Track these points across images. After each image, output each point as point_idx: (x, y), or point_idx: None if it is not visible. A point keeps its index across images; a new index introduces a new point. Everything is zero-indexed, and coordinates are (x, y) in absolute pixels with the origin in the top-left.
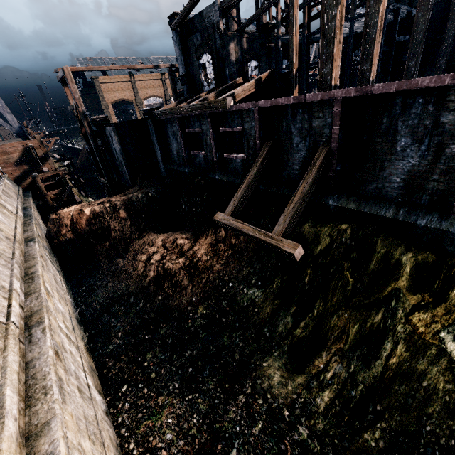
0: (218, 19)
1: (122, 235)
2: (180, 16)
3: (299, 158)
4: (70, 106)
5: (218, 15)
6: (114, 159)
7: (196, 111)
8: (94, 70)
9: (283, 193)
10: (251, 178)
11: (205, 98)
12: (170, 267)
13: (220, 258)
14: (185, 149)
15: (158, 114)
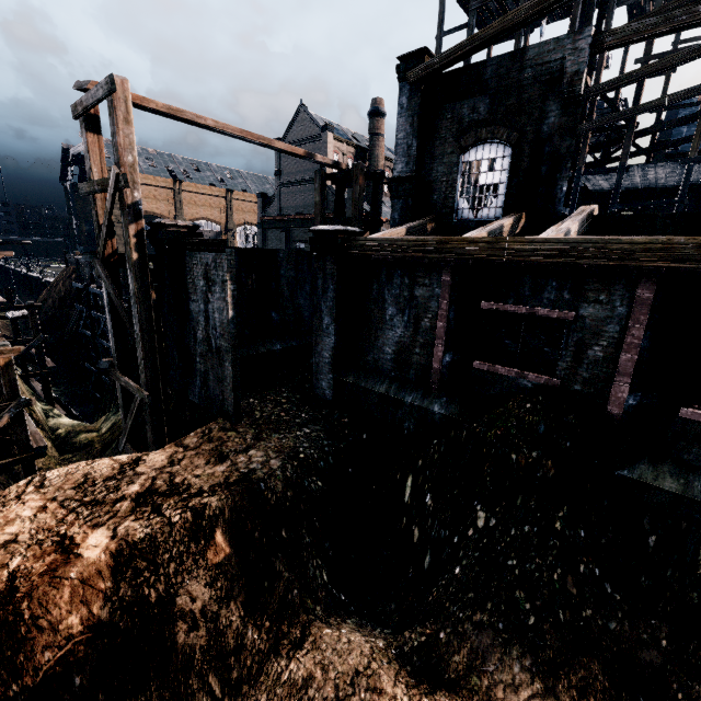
0: (581, 68)
1: (214, 642)
2: (450, 54)
3: None
4: (92, 183)
5: (584, 60)
6: (188, 336)
7: (595, 262)
8: (183, 119)
9: None
10: None
11: (568, 230)
12: None
13: None
14: (444, 350)
15: (374, 246)
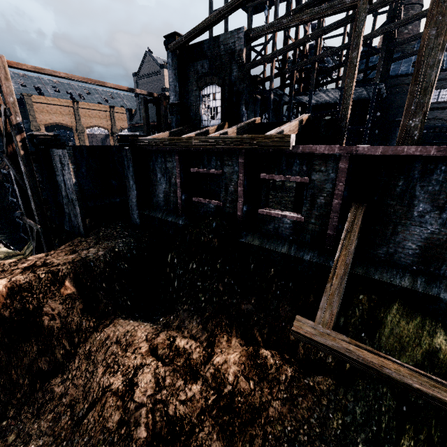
0: (242, 47)
1: (65, 326)
2: (186, 37)
3: (421, 234)
4: None
5: (242, 44)
6: (59, 195)
7: (222, 147)
8: (45, 74)
9: (381, 279)
10: (350, 259)
11: (225, 132)
12: (179, 412)
13: (274, 386)
14: (182, 193)
15: (146, 142)
